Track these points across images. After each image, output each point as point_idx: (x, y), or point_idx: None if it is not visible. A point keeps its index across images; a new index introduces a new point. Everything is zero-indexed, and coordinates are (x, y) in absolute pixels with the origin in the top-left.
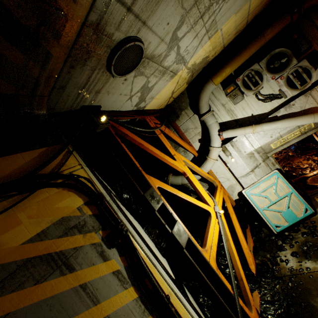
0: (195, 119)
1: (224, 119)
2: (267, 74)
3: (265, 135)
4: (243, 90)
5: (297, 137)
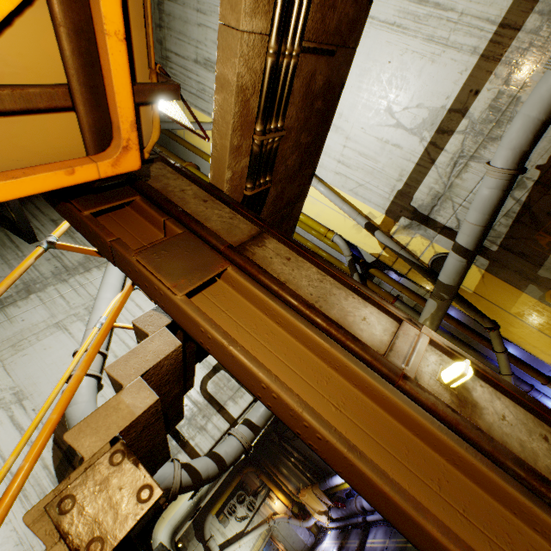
0: (200, 547)
1: (220, 541)
2: (238, 504)
3: (246, 546)
4: (229, 516)
5: (263, 543)
